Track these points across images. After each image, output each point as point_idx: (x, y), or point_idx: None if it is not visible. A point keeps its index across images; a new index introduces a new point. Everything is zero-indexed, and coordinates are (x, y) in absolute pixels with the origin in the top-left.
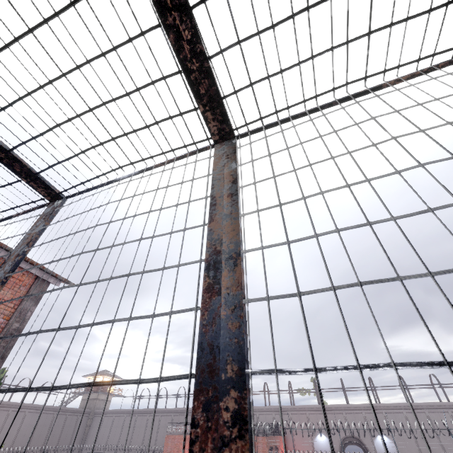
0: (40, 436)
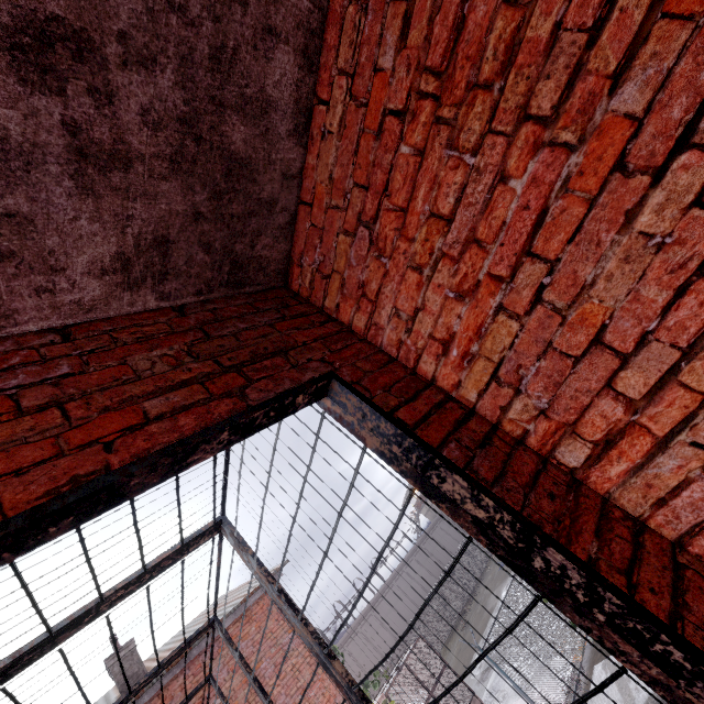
0: (434, 566)
